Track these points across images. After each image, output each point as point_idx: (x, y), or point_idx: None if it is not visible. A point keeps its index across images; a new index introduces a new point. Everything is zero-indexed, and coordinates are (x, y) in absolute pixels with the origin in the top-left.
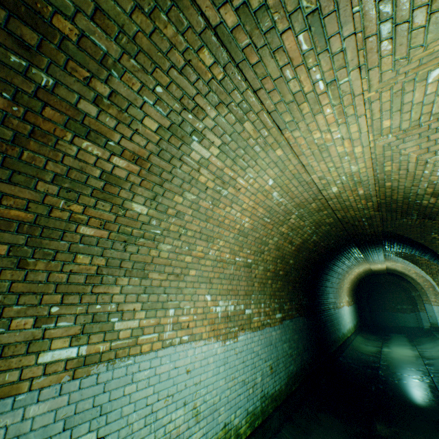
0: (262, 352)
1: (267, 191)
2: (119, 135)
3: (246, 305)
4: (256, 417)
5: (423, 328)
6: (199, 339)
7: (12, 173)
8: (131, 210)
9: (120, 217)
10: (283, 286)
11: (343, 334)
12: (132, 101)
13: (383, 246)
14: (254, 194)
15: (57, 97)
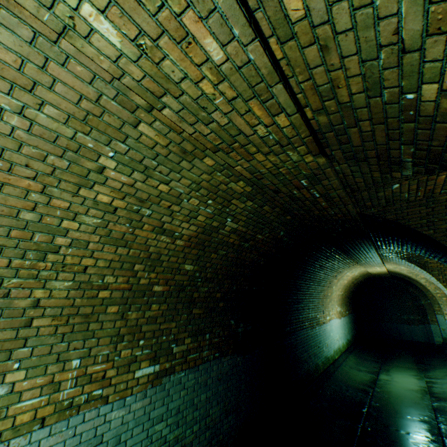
0: None
1: None
2: None
3: None
4: None
5: (434, 344)
6: None
7: None
8: None
9: None
10: (173, 311)
11: (327, 358)
12: None
13: (373, 242)
14: None
15: None
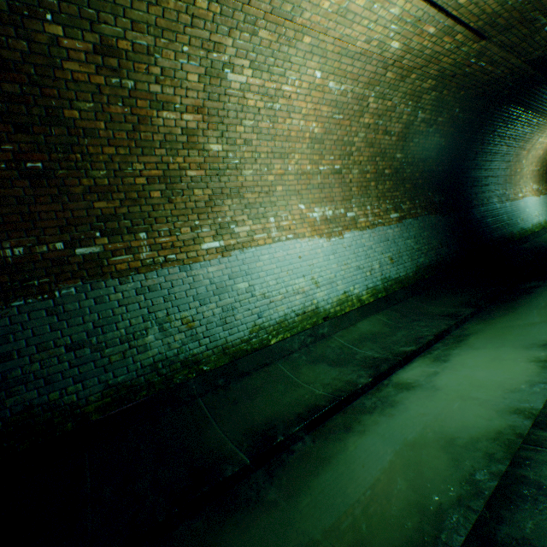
0: (376, 247)
1: (320, 86)
2: (179, 98)
3: (347, 209)
4: (379, 292)
5: None
6: (303, 237)
7: (142, 150)
8: (211, 151)
9: (206, 158)
10: (395, 186)
11: (524, 230)
12: (175, 68)
13: None
14: (308, 95)
15: (139, 92)
